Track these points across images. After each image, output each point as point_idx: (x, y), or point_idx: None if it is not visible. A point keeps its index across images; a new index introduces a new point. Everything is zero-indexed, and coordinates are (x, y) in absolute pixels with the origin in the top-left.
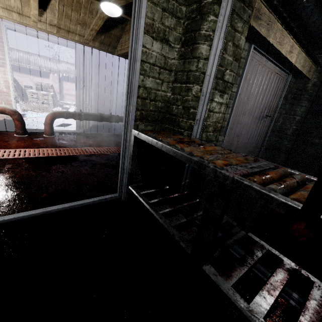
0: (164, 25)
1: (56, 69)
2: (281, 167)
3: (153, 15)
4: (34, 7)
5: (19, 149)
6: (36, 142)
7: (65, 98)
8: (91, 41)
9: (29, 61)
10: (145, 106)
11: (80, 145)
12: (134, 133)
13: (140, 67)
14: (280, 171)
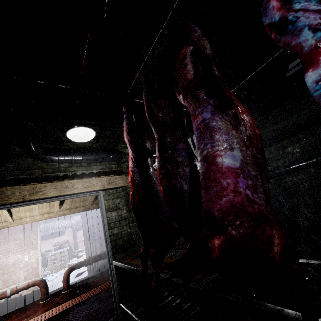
0: (115, 204)
1: (70, 224)
2: (177, 251)
3: (109, 203)
4: (57, 207)
5: (44, 313)
6: (56, 301)
7: (79, 246)
8: (91, 205)
9: (49, 227)
10: (117, 243)
11: (91, 288)
12: (113, 263)
13: (108, 226)
14: (170, 255)
